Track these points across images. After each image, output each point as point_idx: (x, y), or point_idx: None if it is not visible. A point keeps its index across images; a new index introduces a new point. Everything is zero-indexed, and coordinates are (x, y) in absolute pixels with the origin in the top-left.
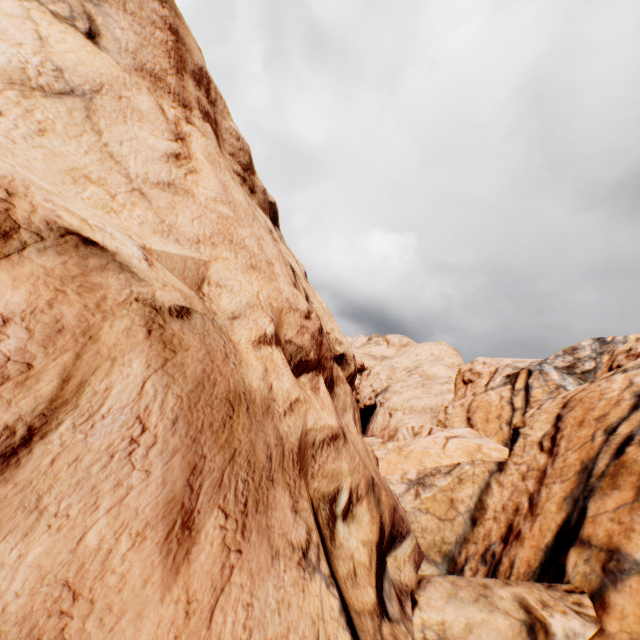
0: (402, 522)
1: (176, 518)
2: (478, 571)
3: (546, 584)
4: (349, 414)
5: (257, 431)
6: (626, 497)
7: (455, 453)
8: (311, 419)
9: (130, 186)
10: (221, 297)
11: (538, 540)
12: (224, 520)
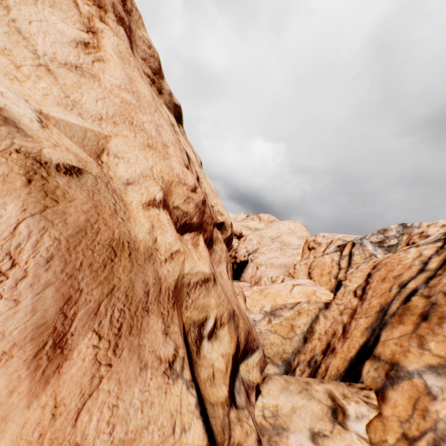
0: (254, 341)
1: (47, 340)
2: (305, 371)
3: (347, 383)
4: (223, 265)
5: (137, 272)
6: (407, 330)
7: (298, 295)
8: (188, 266)
9: (37, 61)
10: (118, 166)
11: (346, 354)
12: (97, 341)
